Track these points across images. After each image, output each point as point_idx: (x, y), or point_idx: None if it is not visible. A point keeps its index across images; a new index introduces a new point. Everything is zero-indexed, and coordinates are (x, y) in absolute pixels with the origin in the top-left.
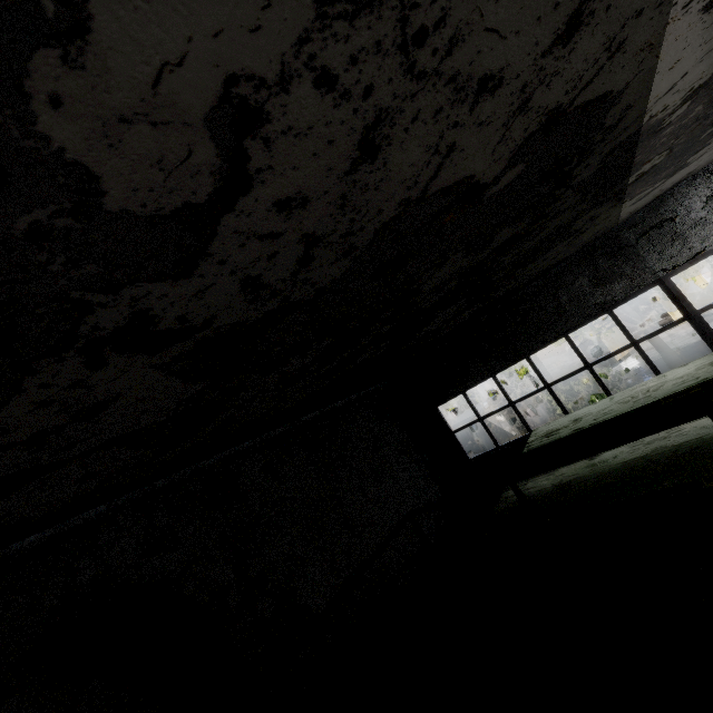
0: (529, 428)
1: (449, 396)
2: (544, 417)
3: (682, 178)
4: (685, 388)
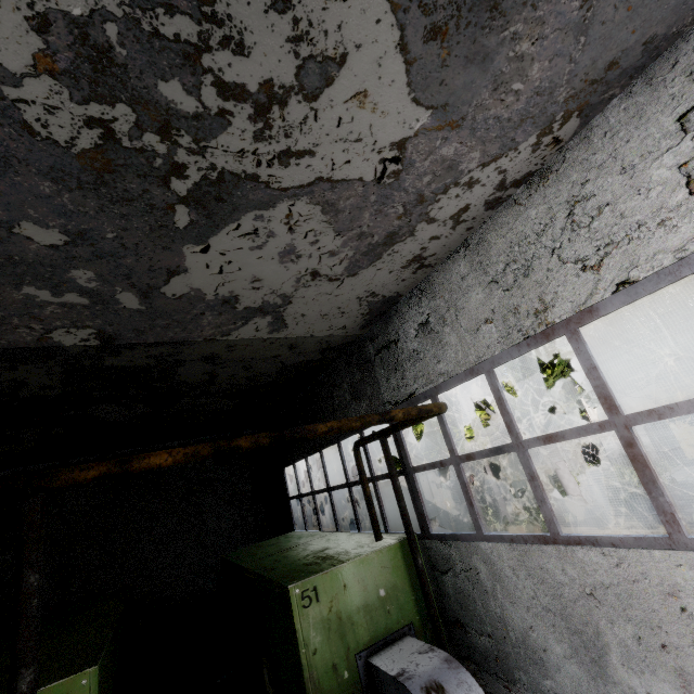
0: (319, 526)
1: (287, 461)
2: (525, 504)
3: (370, 300)
4: (252, 568)
